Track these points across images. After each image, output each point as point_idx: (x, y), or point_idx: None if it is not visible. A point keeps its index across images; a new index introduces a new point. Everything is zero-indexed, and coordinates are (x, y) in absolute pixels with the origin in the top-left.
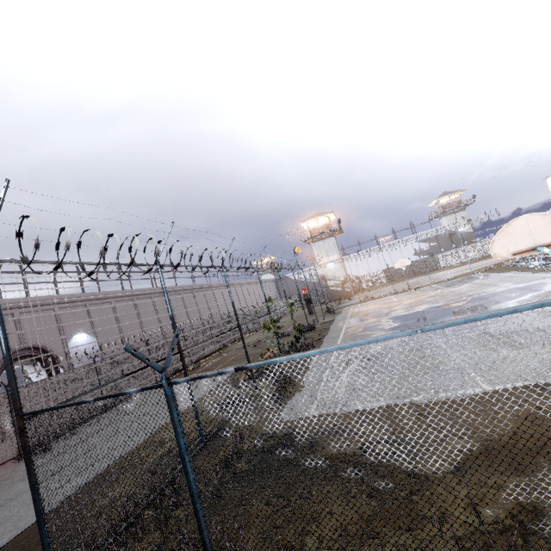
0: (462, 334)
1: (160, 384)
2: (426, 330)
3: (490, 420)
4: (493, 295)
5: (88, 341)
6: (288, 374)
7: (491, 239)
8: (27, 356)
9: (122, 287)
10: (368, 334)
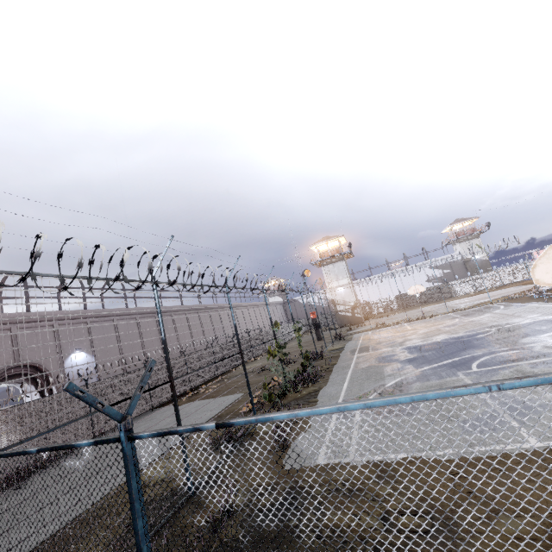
0: (492, 371)
1: (118, 437)
2: (506, 386)
3: (549, 492)
4: (520, 327)
5: (85, 360)
6: (290, 438)
7: (508, 268)
8: (20, 374)
9: (126, 304)
10: (381, 365)
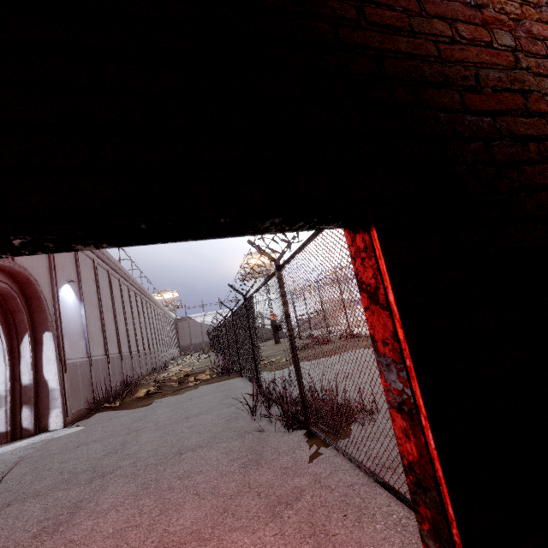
0: None
1: None
2: None
3: None
4: None
5: (74, 305)
6: None
7: None
8: None
9: None
10: None
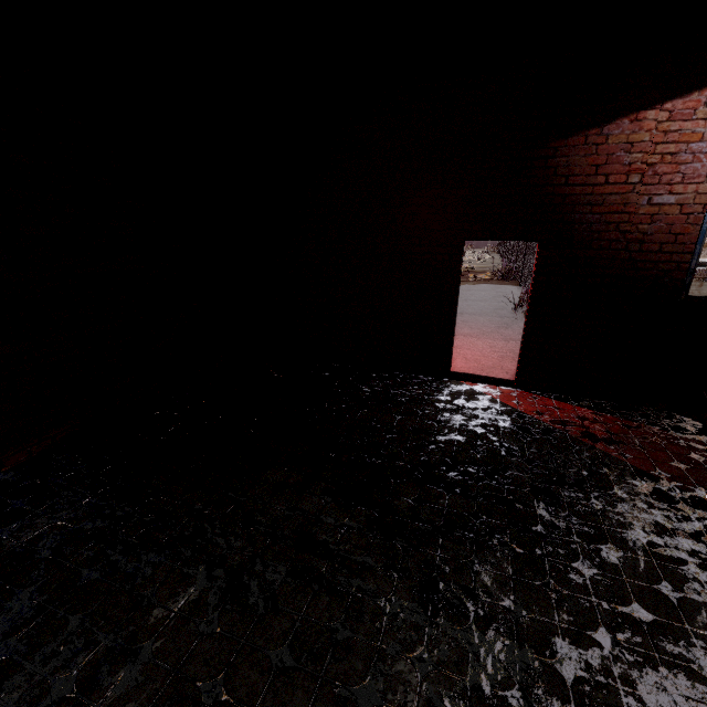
0: None
1: None
2: None
3: None
4: None
5: None
6: None
7: None
8: None
9: None
10: None
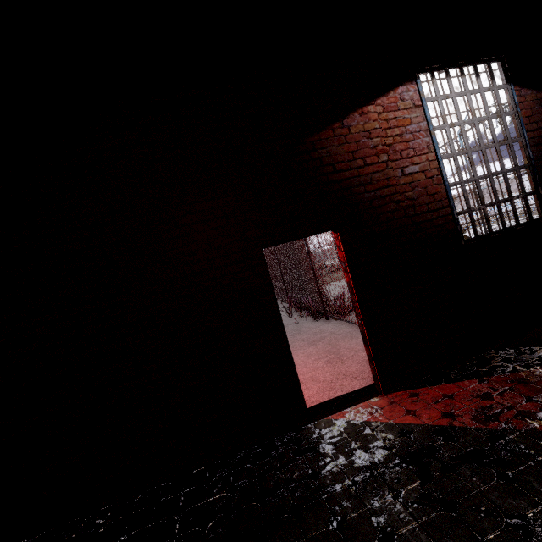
0: None
1: None
2: None
3: None
4: None
5: None
6: None
7: None
8: None
9: None
10: None
